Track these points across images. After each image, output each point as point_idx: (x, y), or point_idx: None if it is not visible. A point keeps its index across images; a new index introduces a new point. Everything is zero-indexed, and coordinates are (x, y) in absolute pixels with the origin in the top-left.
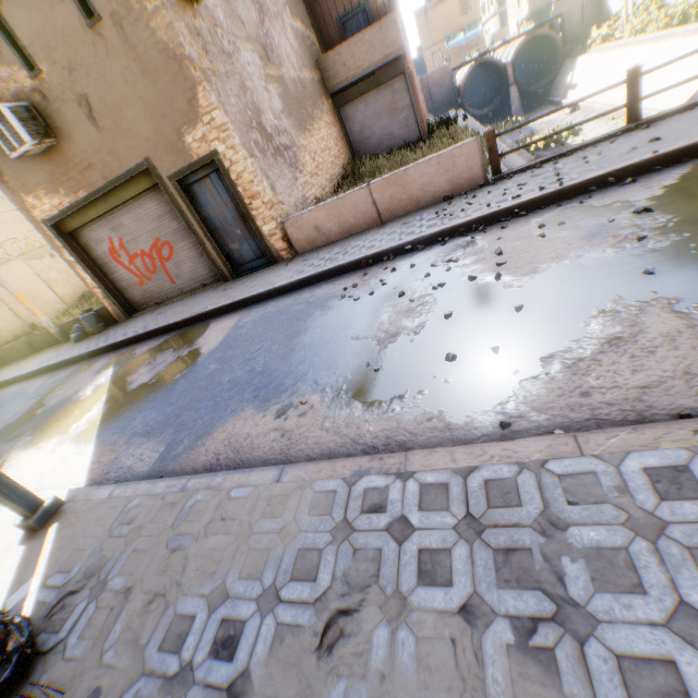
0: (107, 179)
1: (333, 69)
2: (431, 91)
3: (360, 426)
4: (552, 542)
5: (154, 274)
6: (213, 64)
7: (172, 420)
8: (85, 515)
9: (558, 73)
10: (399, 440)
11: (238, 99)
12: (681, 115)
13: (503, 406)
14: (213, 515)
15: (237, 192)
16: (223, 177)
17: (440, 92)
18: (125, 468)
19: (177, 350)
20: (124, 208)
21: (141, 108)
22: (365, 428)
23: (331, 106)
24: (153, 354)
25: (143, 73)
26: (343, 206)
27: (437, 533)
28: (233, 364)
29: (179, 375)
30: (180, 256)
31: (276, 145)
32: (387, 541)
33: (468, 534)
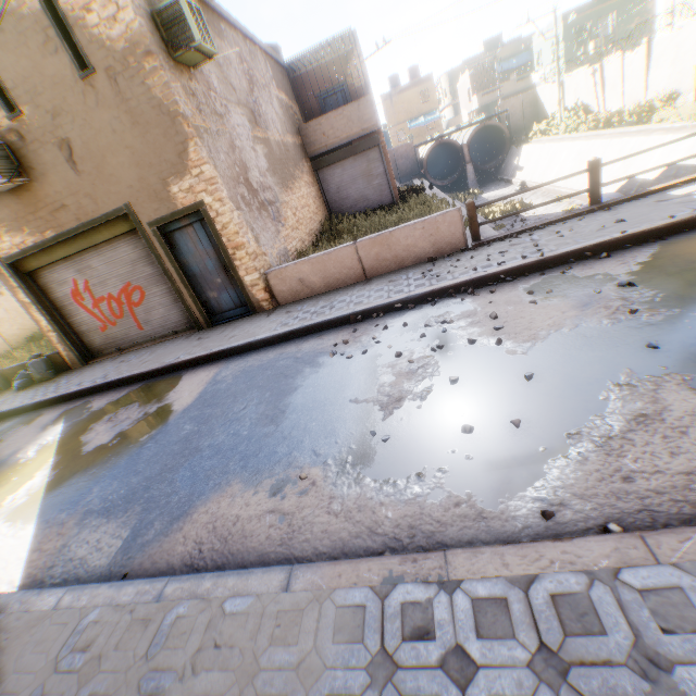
0: (80, 221)
1: (313, 136)
2: (397, 161)
3: (376, 511)
4: (659, 689)
5: (120, 319)
6: (205, 122)
7: (139, 494)
8: (20, 634)
9: (507, 156)
10: (426, 530)
11: (227, 155)
12: (636, 201)
13: (539, 490)
14: (202, 638)
15: (220, 242)
16: (207, 226)
17: (405, 162)
18: (77, 560)
19: (143, 405)
20: (95, 251)
21: (127, 156)
22: (382, 512)
23: (310, 167)
24: (114, 409)
25: (133, 124)
26: (328, 261)
27: (509, 673)
28: (213, 426)
29: (147, 436)
30: (152, 302)
31: (261, 199)
32: (445, 684)
33: (549, 675)
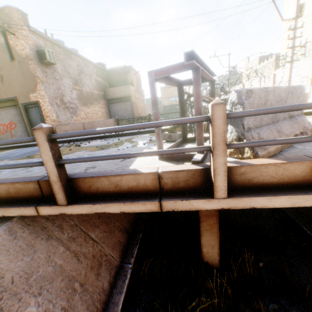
0: (0, 98)
1: (108, 93)
2: None
3: None
4: None
5: (6, 132)
6: (48, 80)
7: None
8: None
9: None
10: None
11: (55, 90)
12: None
13: None
14: None
15: (43, 114)
16: (40, 108)
17: (160, 111)
18: None
19: None
20: (4, 108)
21: (19, 83)
22: None
23: (105, 102)
24: None
25: (23, 75)
26: (75, 126)
27: None
28: (1, 156)
29: None
30: (18, 129)
31: (67, 106)
32: None
33: None
